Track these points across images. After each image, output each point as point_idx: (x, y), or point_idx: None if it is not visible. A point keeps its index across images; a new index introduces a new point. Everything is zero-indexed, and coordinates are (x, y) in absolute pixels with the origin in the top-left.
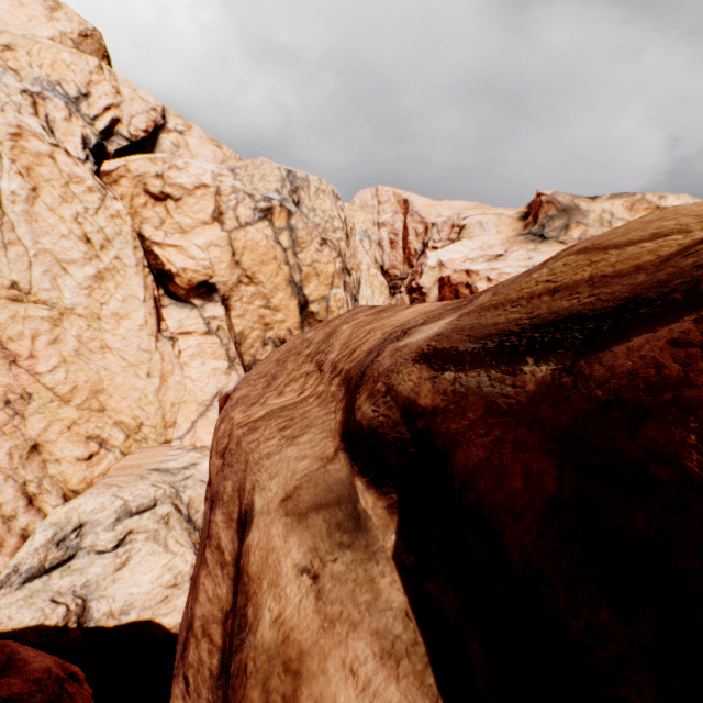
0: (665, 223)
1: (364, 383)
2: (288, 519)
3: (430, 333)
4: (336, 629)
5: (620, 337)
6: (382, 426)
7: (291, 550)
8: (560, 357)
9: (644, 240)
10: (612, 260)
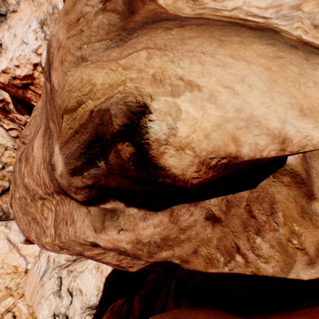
0: (75, 94)
1: (67, 191)
2: (102, 232)
3: (61, 163)
4: (135, 229)
5: (107, 153)
6: (89, 195)
7: (112, 234)
8: (102, 158)
9: (77, 106)
10: (79, 118)
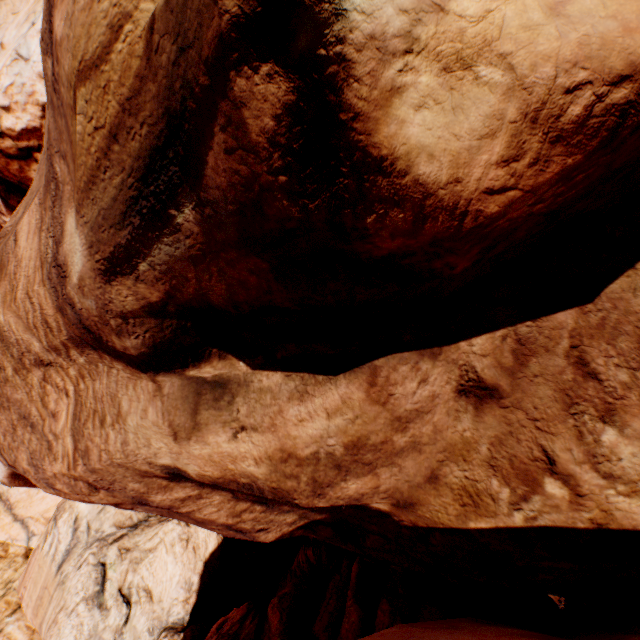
0: (103, 7)
1: (100, 333)
2: (193, 439)
3: (81, 250)
4: (278, 424)
5: (200, 161)
6: (156, 337)
7: (218, 442)
8: (186, 195)
9: (111, 40)
10: (116, 79)
